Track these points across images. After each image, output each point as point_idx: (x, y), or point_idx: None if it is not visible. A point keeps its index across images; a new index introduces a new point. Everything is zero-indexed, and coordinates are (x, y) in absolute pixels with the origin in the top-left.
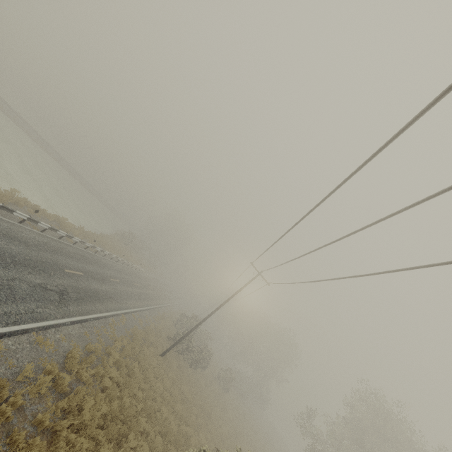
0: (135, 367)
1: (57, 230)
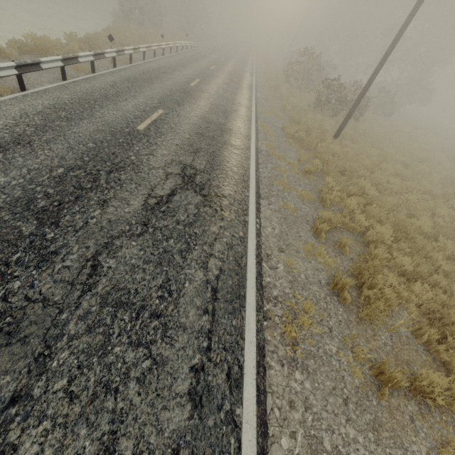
0: (367, 189)
1: (36, 63)
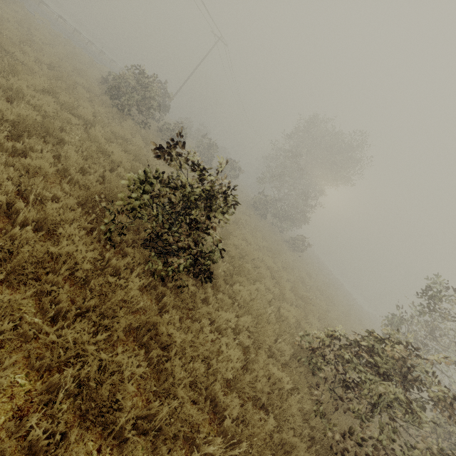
0: None
1: (65, 20)
